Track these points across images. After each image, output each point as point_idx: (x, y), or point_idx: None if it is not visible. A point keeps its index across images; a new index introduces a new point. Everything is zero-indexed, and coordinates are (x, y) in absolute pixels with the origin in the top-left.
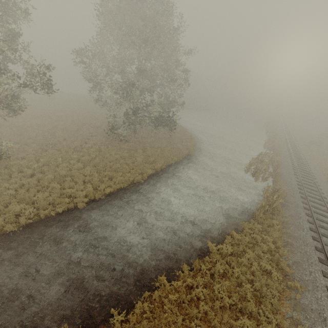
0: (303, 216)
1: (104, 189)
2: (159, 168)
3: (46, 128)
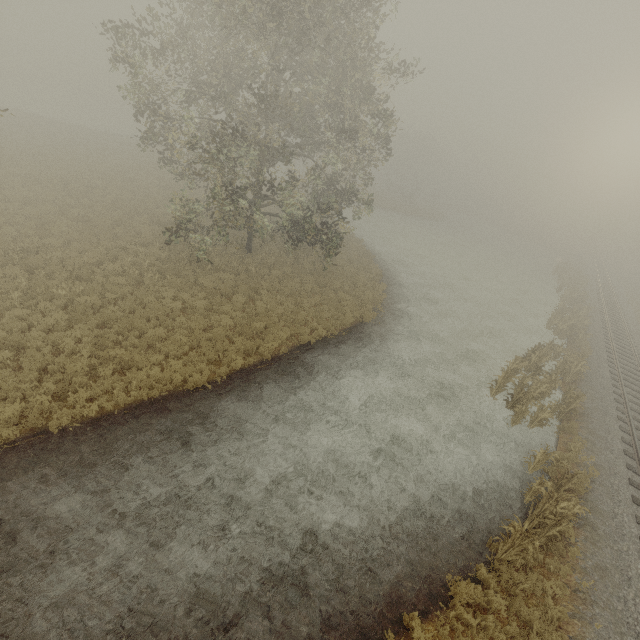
0: (637, 577)
1: (92, 401)
2: (268, 354)
3: (38, 210)
